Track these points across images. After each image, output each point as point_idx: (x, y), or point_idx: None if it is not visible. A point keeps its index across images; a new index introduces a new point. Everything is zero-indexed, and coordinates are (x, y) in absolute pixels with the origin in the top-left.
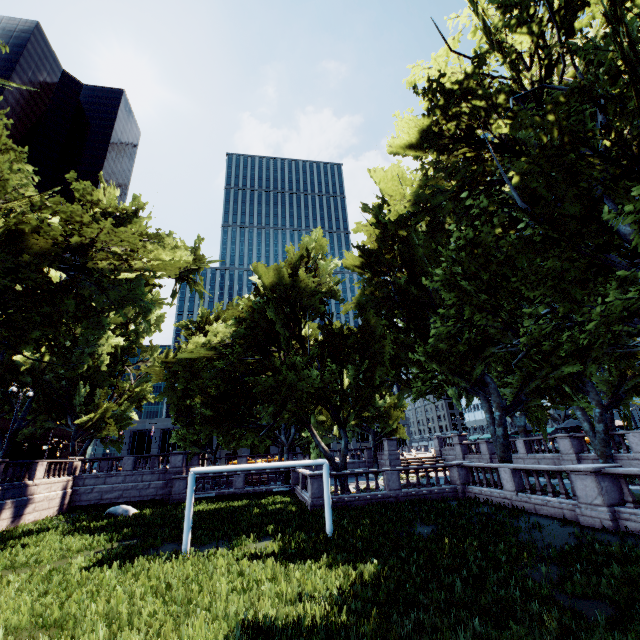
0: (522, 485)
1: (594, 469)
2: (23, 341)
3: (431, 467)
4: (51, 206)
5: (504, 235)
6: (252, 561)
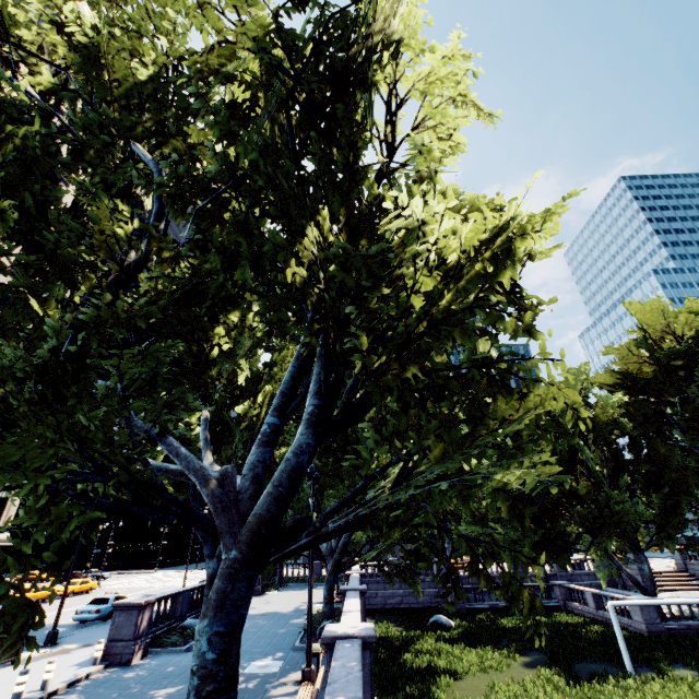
0: None
1: None
2: None
3: None
4: None
5: None
6: None
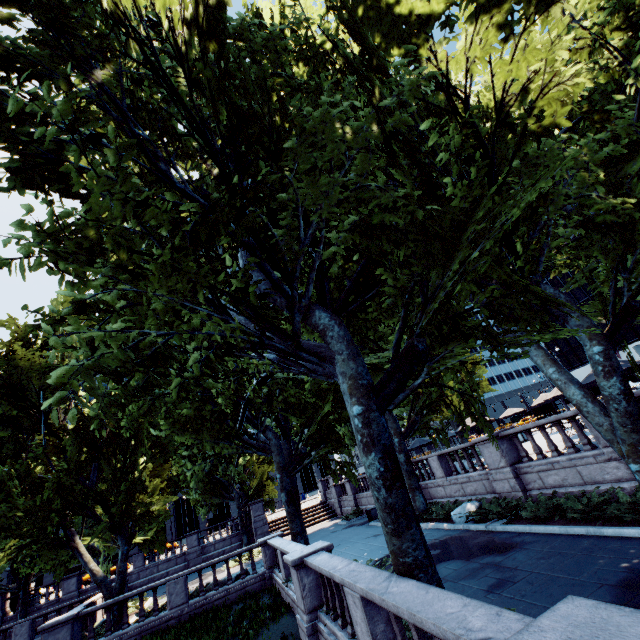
0: None
1: (293, 562)
2: None
3: (231, 556)
4: None
5: None
6: None
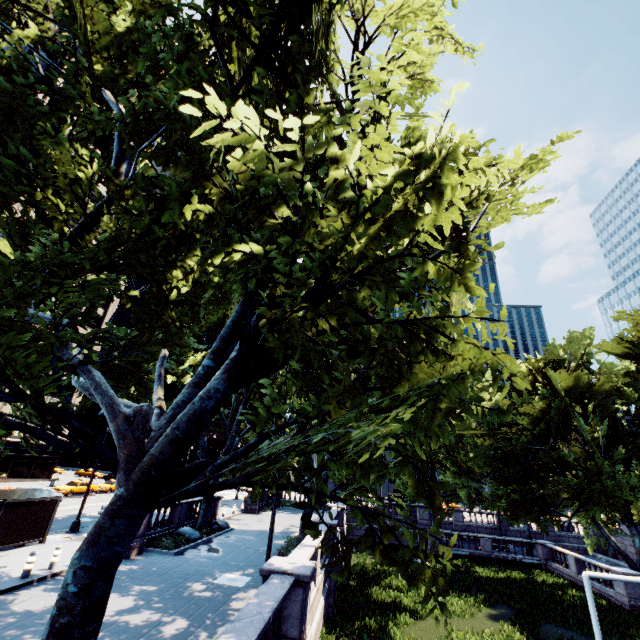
0: None
1: None
2: None
3: None
4: None
5: None
6: None
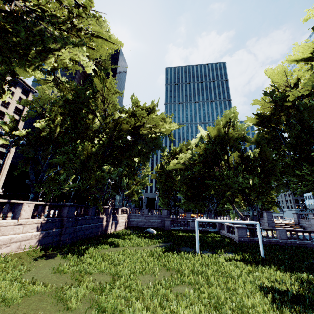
0: None
1: None
2: (121, 164)
3: (306, 230)
4: (125, 110)
5: None
6: (235, 261)
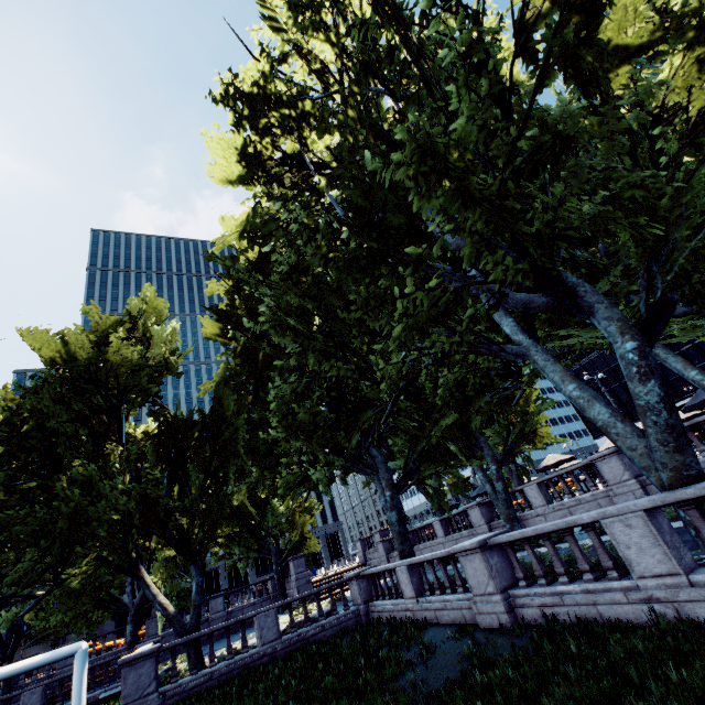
0: (423, 585)
1: (479, 543)
2: None
3: (323, 589)
4: None
5: (332, 256)
6: None
